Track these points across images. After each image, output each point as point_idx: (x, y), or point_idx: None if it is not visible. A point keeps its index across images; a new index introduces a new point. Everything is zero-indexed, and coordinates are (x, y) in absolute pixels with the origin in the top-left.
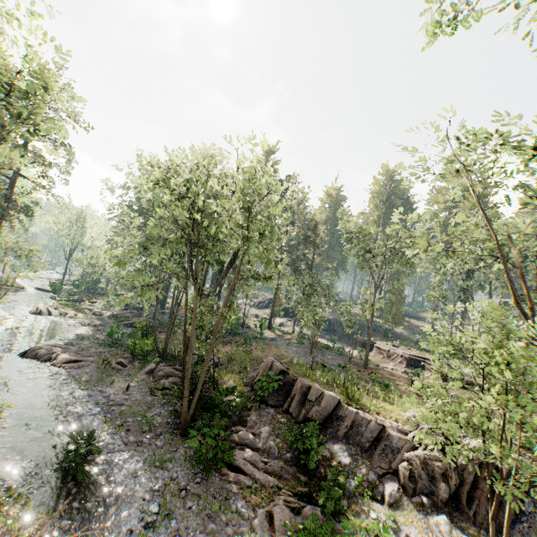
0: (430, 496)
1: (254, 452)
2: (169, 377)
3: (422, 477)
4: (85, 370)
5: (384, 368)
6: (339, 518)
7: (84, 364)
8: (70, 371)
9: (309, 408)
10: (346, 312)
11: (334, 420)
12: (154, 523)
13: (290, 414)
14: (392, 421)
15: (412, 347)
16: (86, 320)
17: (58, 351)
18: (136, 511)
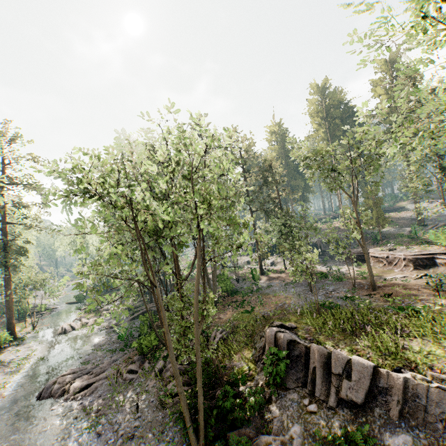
0: None
1: None
2: None
3: None
4: (97, 393)
5: (393, 281)
6: None
7: (96, 386)
8: (83, 401)
9: (338, 384)
10: (332, 239)
11: (377, 395)
12: None
13: (318, 397)
14: None
15: (409, 244)
16: (105, 322)
17: (72, 379)
18: None
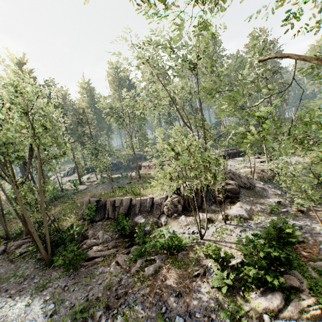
0: (177, 212)
1: (99, 246)
2: (22, 246)
3: (172, 208)
4: None
5: (149, 174)
6: (147, 243)
7: None
8: None
9: (118, 210)
10: (120, 155)
11: (132, 208)
12: (55, 311)
13: (110, 218)
14: (156, 194)
15: (158, 159)
16: None
17: None
18: (40, 316)
